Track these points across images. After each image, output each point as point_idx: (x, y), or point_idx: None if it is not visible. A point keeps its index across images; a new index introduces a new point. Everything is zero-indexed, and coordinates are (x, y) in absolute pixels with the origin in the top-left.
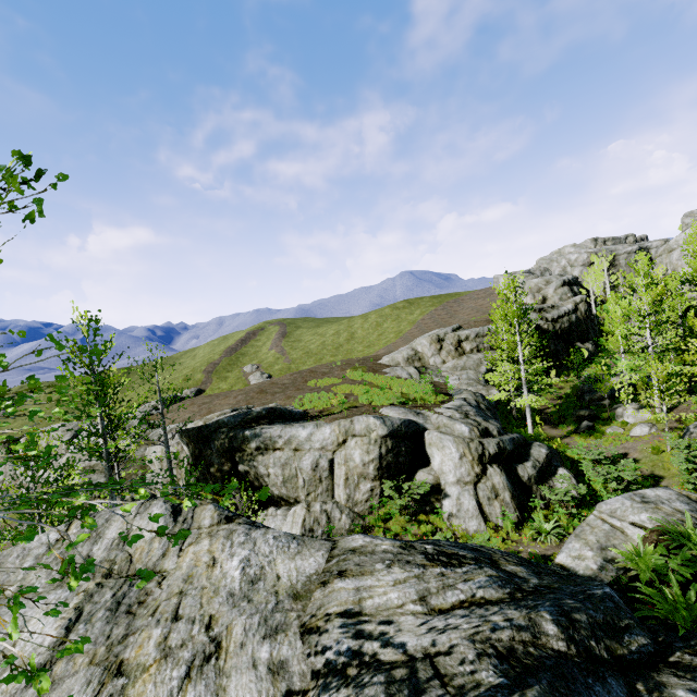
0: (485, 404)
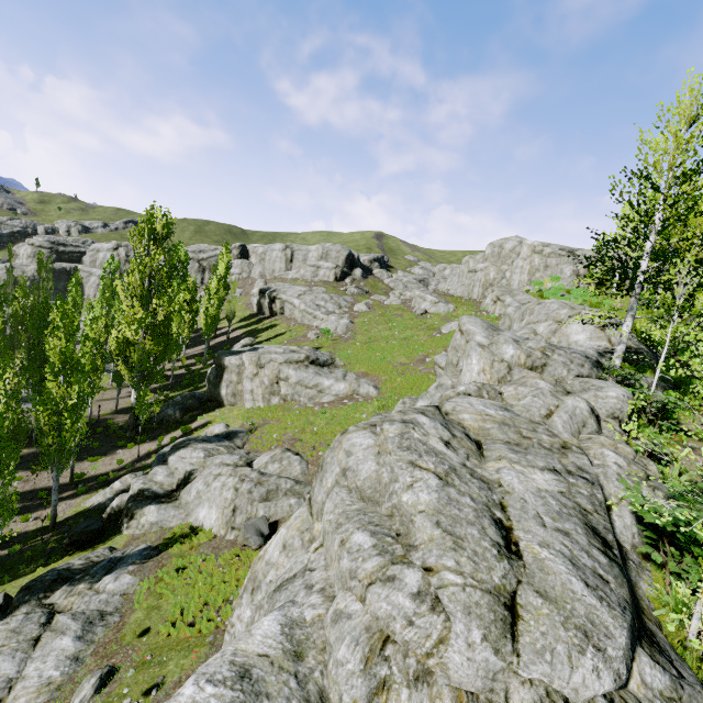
0: None
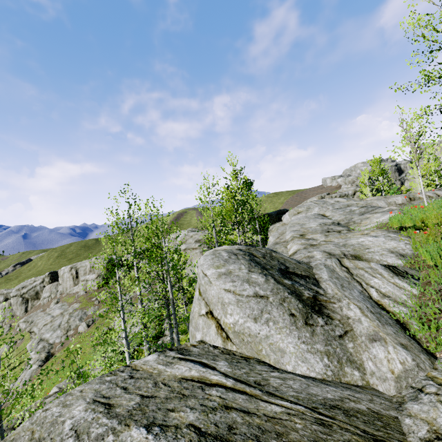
0: None
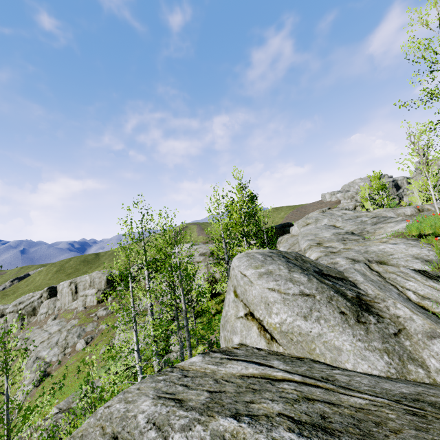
0: None
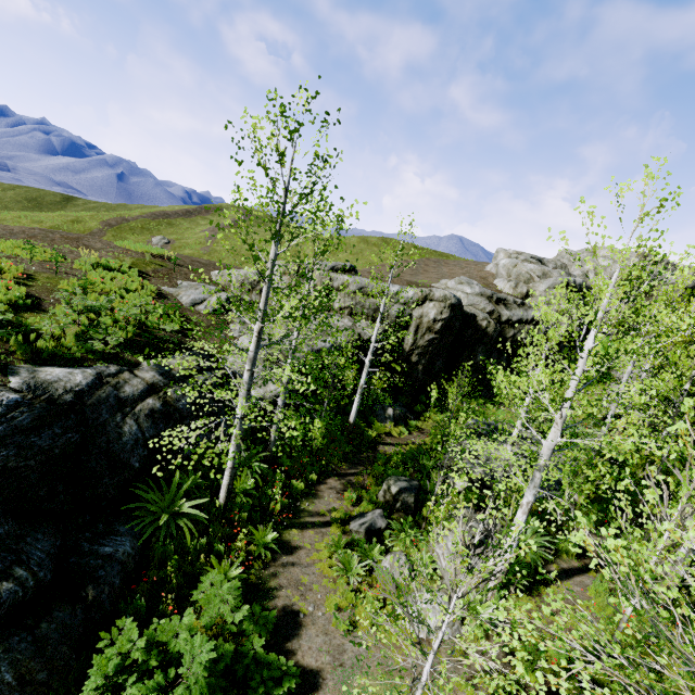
0: (172, 401)
